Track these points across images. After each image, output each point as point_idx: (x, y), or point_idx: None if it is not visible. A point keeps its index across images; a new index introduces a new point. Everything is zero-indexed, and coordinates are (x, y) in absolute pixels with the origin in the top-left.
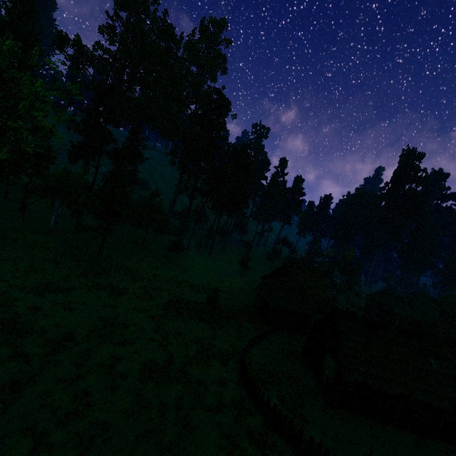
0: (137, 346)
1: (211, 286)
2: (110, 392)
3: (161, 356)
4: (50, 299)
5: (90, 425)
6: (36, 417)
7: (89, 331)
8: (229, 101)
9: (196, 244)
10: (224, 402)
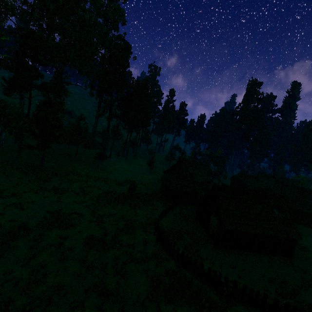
0: (80, 227)
1: (129, 181)
2: (61, 262)
3: (98, 232)
4: (3, 202)
5: (47, 288)
6: (1, 290)
7: (39, 222)
8: (130, 45)
9: (115, 154)
10: (148, 256)
